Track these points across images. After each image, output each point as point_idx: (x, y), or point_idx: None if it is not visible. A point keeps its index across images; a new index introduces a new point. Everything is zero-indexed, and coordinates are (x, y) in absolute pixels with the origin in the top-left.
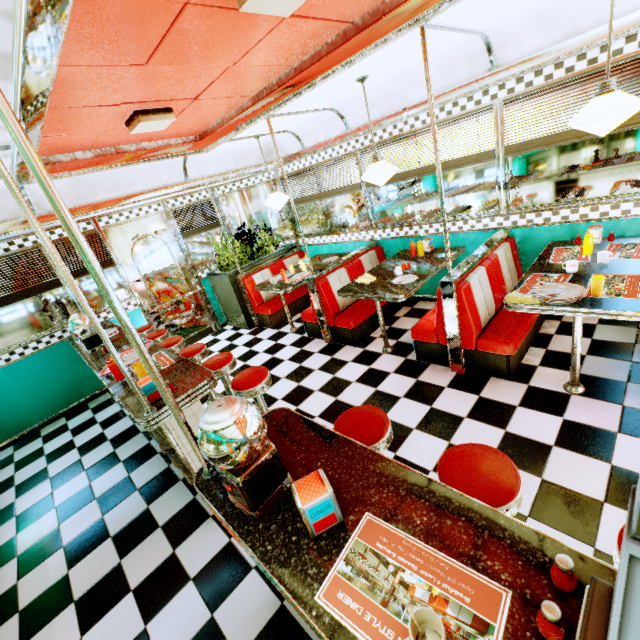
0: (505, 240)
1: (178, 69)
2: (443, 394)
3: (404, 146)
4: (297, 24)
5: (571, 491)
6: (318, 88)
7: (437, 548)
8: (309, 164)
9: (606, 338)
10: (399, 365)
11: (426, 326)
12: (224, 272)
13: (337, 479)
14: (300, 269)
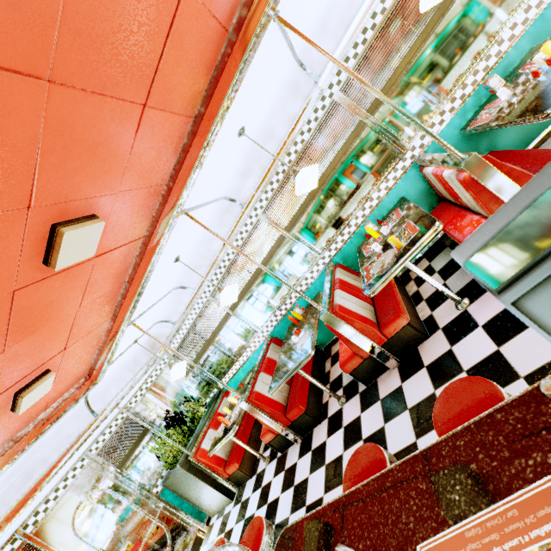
0: (335, 268)
1: (36, 337)
2: (405, 391)
3: (234, 272)
4: (107, 257)
5: (545, 365)
6: (153, 282)
7: (491, 503)
8: (186, 330)
9: (442, 265)
10: (359, 403)
11: (345, 356)
12: (175, 467)
13: (370, 545)
14: (233, 404)
